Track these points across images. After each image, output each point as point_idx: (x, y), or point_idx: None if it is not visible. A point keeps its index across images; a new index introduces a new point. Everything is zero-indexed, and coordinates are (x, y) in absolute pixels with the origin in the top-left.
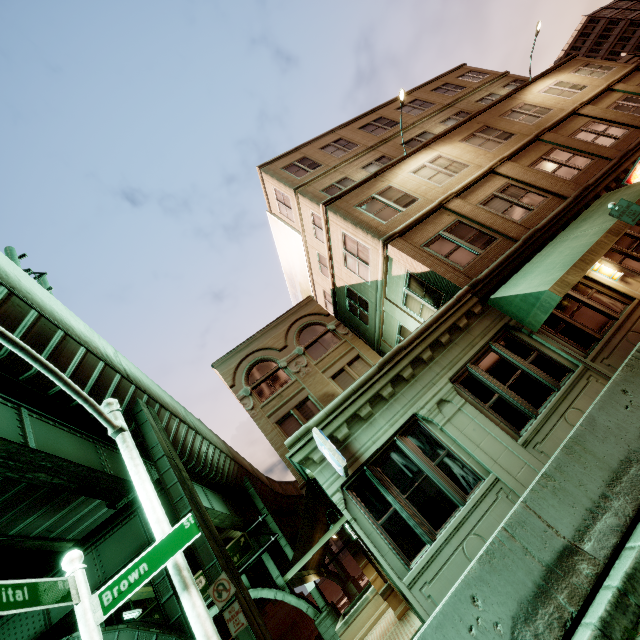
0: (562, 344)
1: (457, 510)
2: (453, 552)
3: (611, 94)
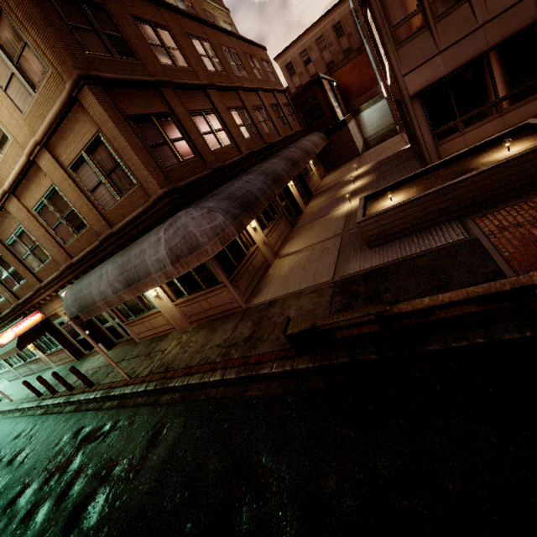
0: (20, 355)
1: (5, 369)
2: (5, 374)
3: (39, 175)
